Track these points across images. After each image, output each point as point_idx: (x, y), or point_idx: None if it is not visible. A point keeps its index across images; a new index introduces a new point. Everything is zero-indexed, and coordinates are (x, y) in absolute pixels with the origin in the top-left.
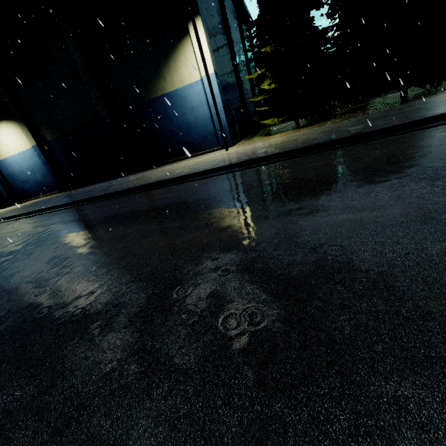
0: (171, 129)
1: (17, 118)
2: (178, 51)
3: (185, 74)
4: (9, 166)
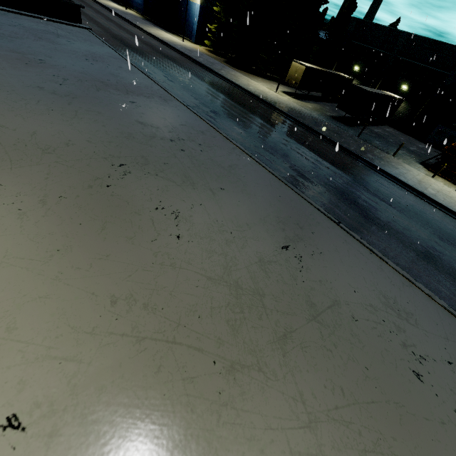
0: (184, 19)
1: None
2: None
3: None
4: None
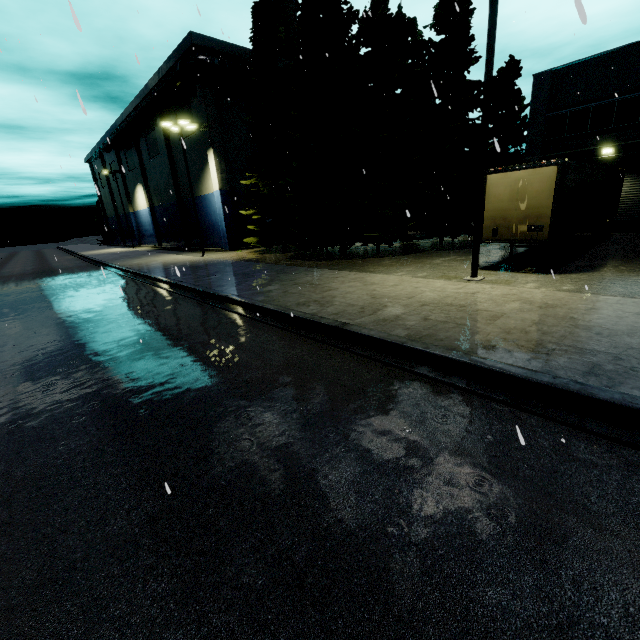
0: (206, 223)
1: (143, 185)
2: (208, 167)
3: (211, 185)
4: (141, 216)
